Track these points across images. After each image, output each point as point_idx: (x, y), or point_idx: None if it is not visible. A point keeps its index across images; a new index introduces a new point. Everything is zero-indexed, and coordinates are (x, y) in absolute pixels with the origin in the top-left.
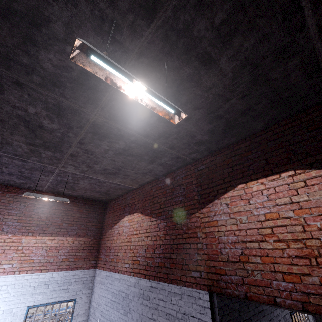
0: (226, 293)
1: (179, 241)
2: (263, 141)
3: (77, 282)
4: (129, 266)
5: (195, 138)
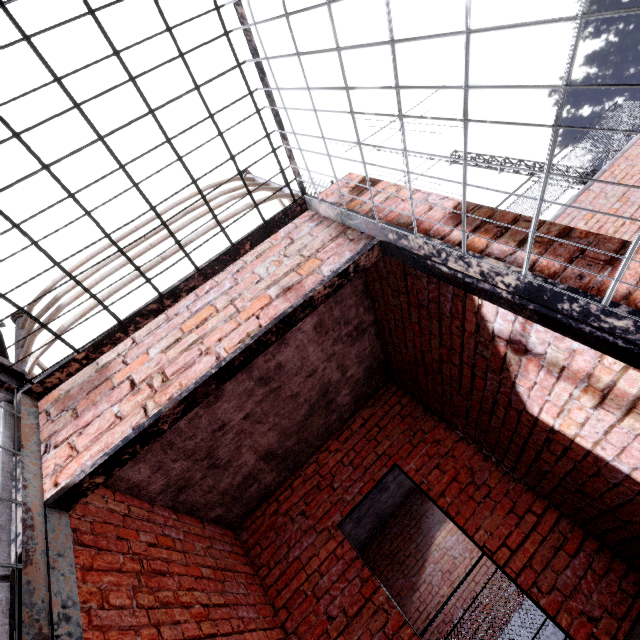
0: None
1: None
2: None
3: None
4: None
5: None
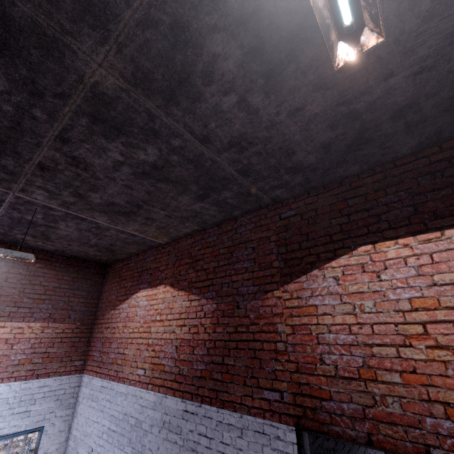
0: (331, 431)
1: (241, 337)
2: (409, 173)
3: (46, 397)
4: (145, 373)
5: (293, 157)
